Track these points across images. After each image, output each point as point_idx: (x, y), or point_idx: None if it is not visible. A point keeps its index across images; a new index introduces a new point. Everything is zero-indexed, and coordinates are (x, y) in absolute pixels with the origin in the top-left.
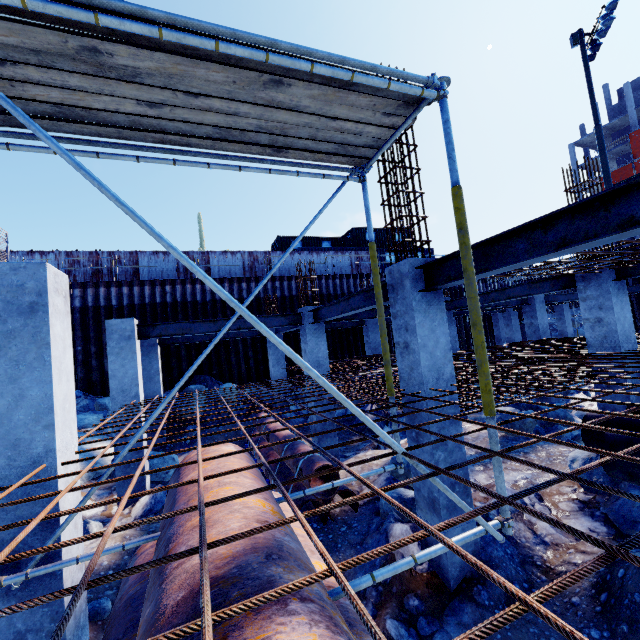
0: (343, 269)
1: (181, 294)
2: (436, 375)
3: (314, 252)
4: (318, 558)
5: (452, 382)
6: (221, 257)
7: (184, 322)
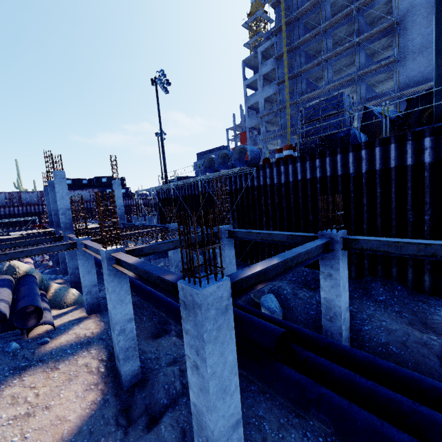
0: (86, 197)
1: (8, 211)
2: None
3: (72, 190)
4: (30, 261)
5: None
6: (27, 194)
7: (10, 230)
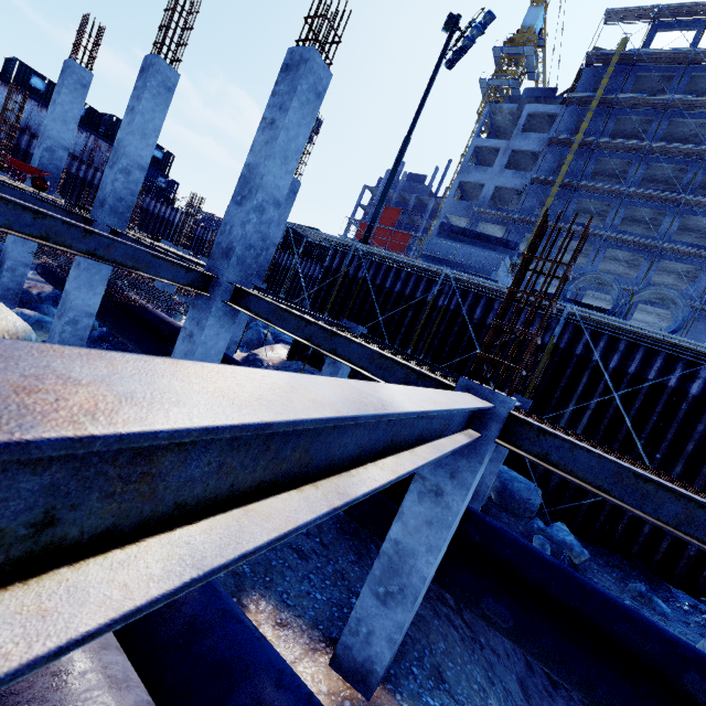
0: (74, 144)
1: None
2: None
3: (45, 109)
4: None
5: None
6: None
7: None
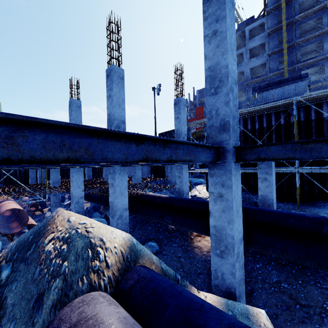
0: None
1: None
2: (56, 183)
3: None
4: None
5: (59, 185)
6: None
7: None
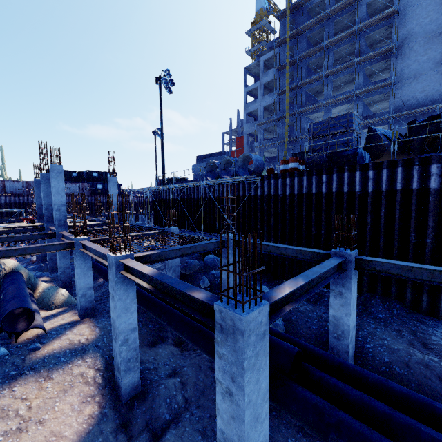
0: (75, 190)
1: None
2: None
3: None
4: None
5: None
6: (11, 183)
7: None
